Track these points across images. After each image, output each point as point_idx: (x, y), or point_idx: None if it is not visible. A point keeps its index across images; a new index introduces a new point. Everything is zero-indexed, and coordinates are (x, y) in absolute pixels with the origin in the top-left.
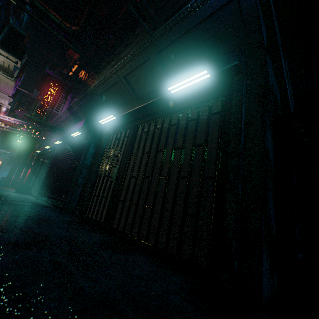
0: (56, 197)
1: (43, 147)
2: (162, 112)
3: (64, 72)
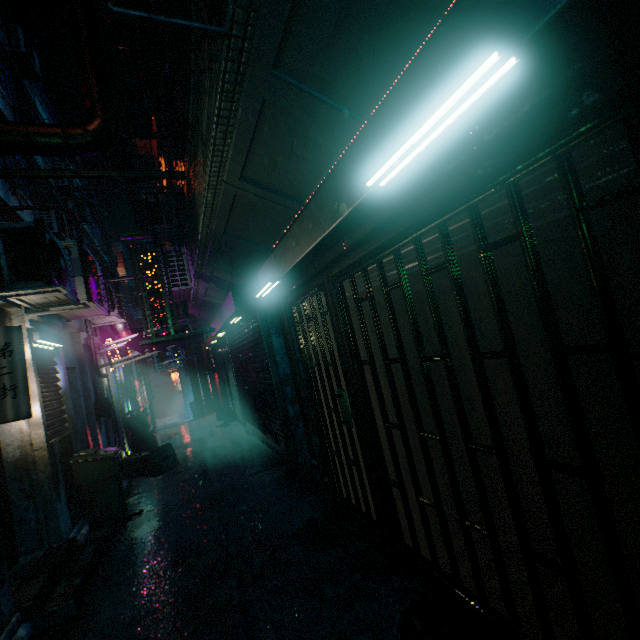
0: (271, 441)
1: (210, 339)
2: (380, 233)
3: (152, 200)
